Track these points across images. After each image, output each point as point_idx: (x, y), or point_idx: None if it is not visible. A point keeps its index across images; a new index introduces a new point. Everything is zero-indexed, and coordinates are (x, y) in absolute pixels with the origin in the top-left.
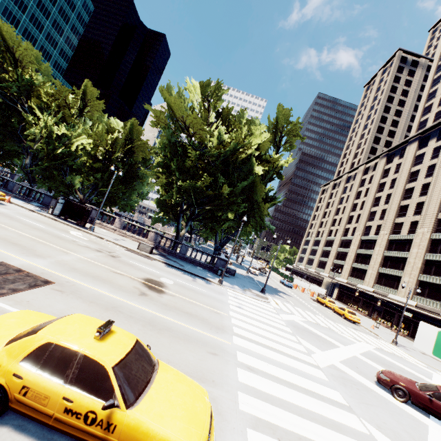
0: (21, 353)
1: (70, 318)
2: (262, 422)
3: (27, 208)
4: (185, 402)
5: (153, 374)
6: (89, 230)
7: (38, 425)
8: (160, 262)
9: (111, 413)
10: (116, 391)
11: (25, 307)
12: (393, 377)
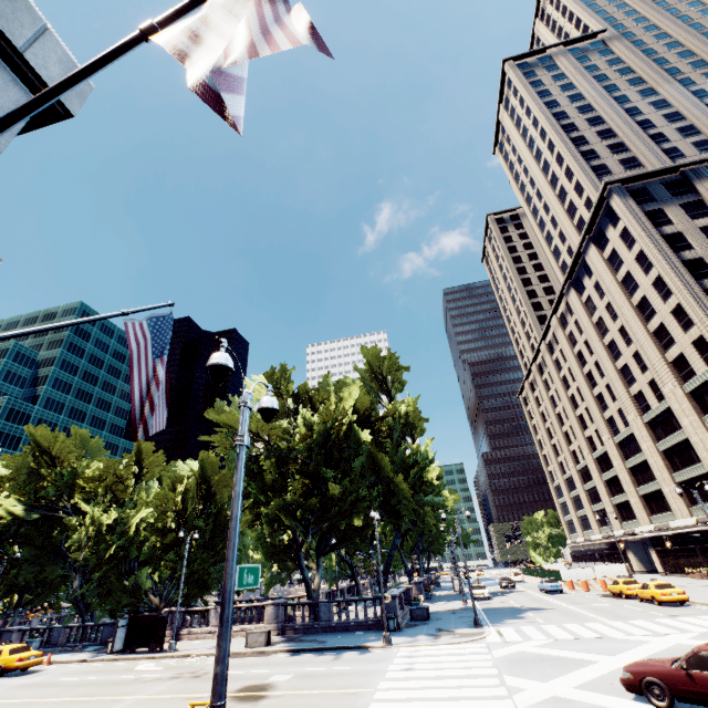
0: None
1: None
2: None
3: (75, 660)
4: None
5: None
6: (169, 651)
7: None
8: (283, 652)
9: None
10: None
11: None
12: (634, 667)
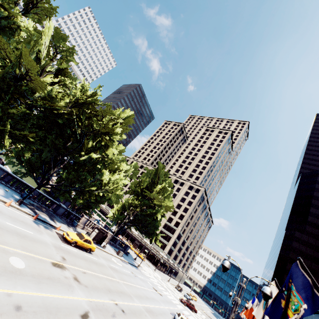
0: None
1: None
2: None
3: None
4: None
5: None
6: (105, 248)
7: None
8: (127, 262)
9: None
10: None
11: None
12: (185, 301)
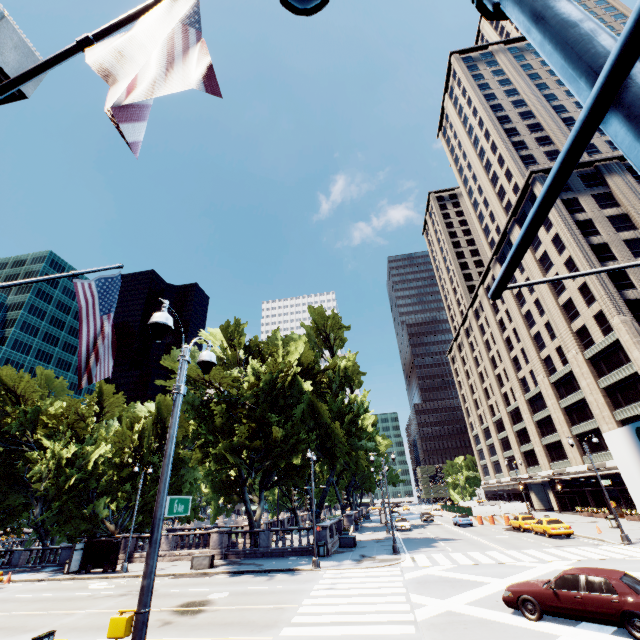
0: None
1: None
2: None
3: (33, 579)
4: None
5: None
6: (121, 572)
7: None
8: (224, 573)
9: None
10: None
11: None
12: (514, 587)
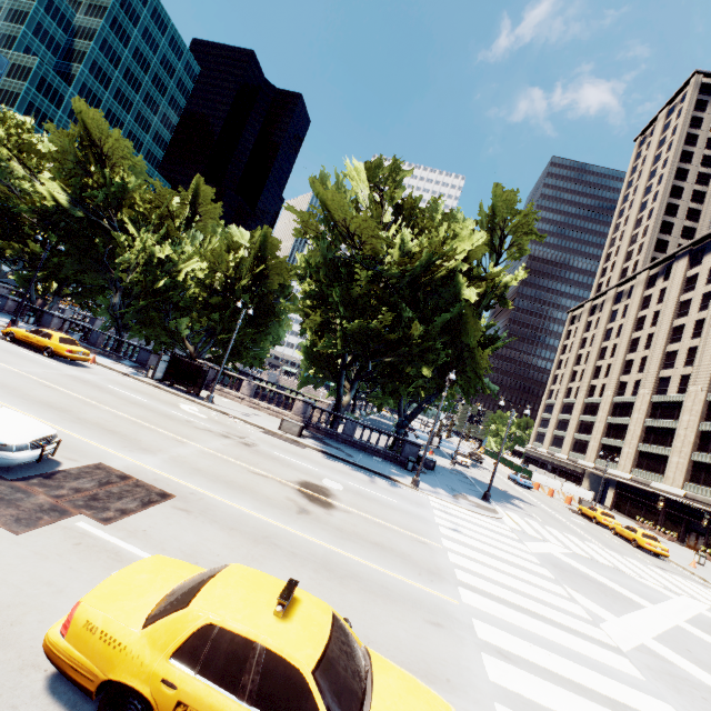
0: (170, 641)
1: (229, 575)
2: None
3: (118, 371)
4: None
5: (366, 678)
6: (207, 401)
7: None
8: (316, 450)
9: None
10: None
11: (142, 542)
12: None
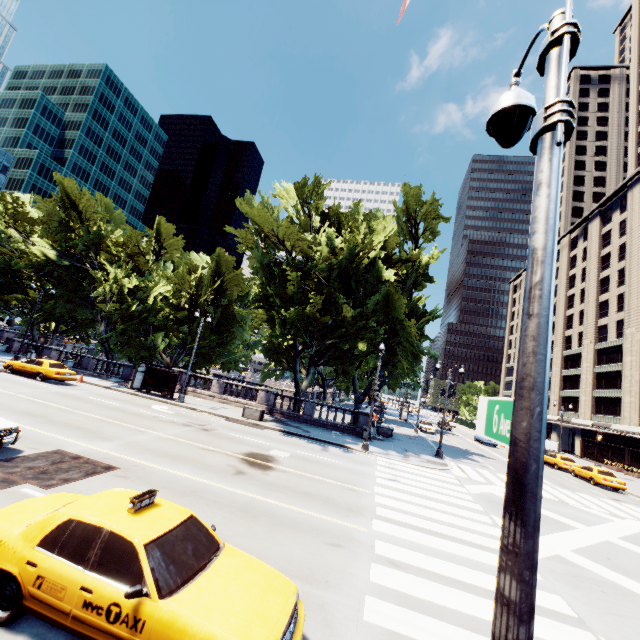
0: (39, 534)
1: (106, 493)
2: (400, 638)
3: (102, 385)
4: (251, 594)
5: (212, 560)
6: (178, 401)
7: (62, 634)
8: (275, 430)
9: (139, 604)
10: (146, 575)
11: None
12: None
